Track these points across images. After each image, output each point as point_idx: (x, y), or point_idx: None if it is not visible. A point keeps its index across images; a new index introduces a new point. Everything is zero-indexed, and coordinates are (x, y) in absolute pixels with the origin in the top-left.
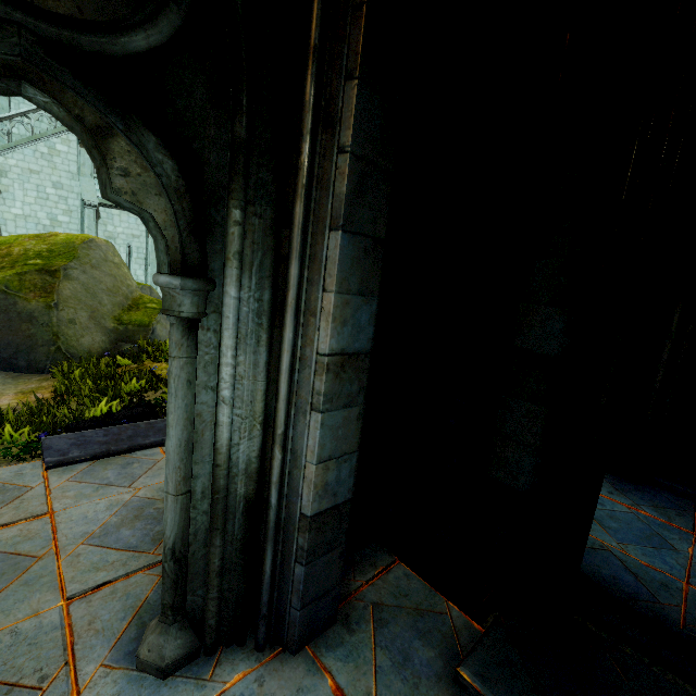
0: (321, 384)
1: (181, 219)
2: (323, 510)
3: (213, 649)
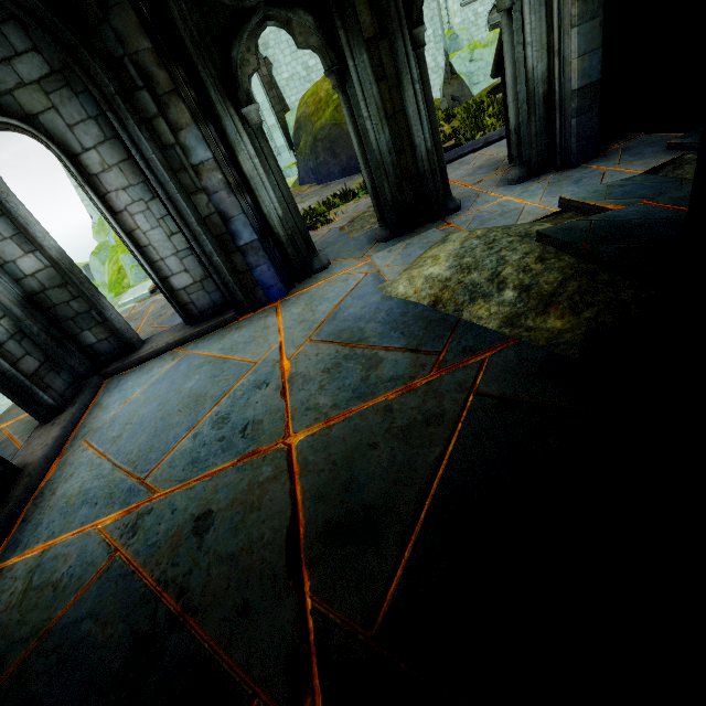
0: (575, 10)
1: None
2: (583, 86)
3: (537, 175)
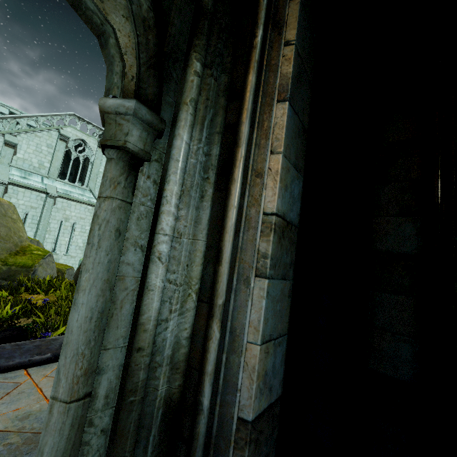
0: (267, 245)
1: (142, 52)
2: (261, 411)
3: None
